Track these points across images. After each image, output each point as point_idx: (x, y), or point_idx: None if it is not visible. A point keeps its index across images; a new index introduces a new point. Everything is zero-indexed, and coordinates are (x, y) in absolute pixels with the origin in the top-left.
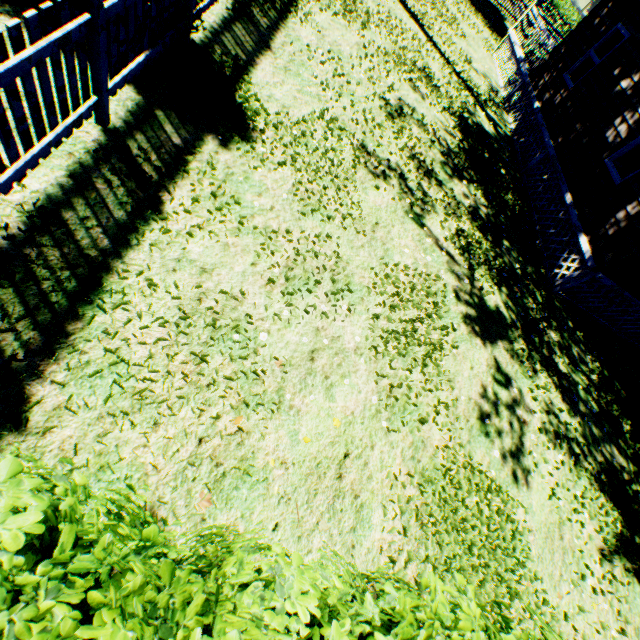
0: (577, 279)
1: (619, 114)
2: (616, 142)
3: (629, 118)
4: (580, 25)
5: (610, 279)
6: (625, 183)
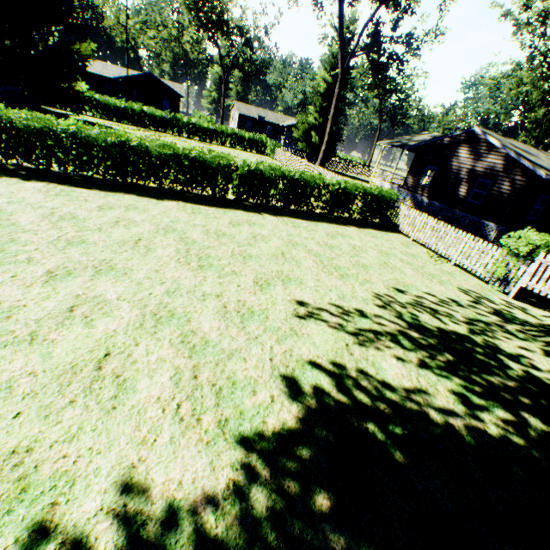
0: (495, 232)
1: (457, 188)
2: (465, 194)
3: (462, 187)
4: (410, 170)
5: (504, 227)
6: (481, 202)
